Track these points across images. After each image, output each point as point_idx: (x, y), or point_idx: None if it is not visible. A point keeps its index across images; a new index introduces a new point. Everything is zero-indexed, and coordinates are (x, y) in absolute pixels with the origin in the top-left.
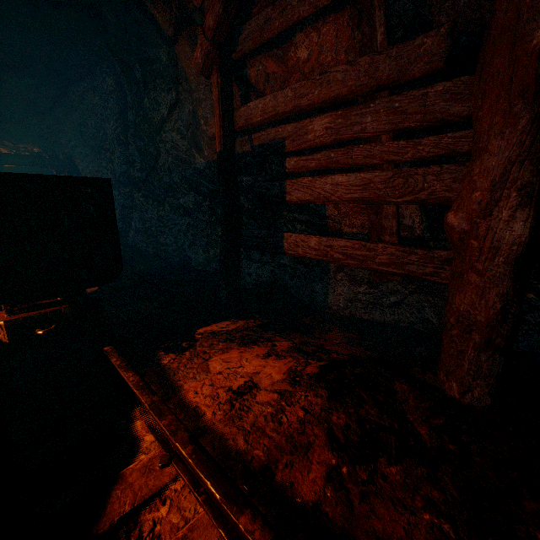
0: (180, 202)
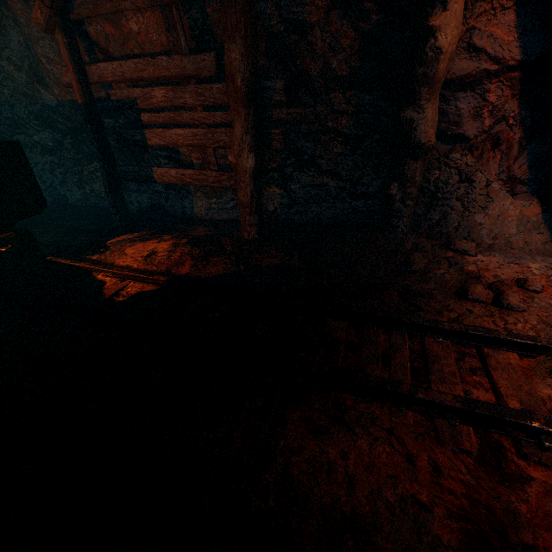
0: (35, 139)
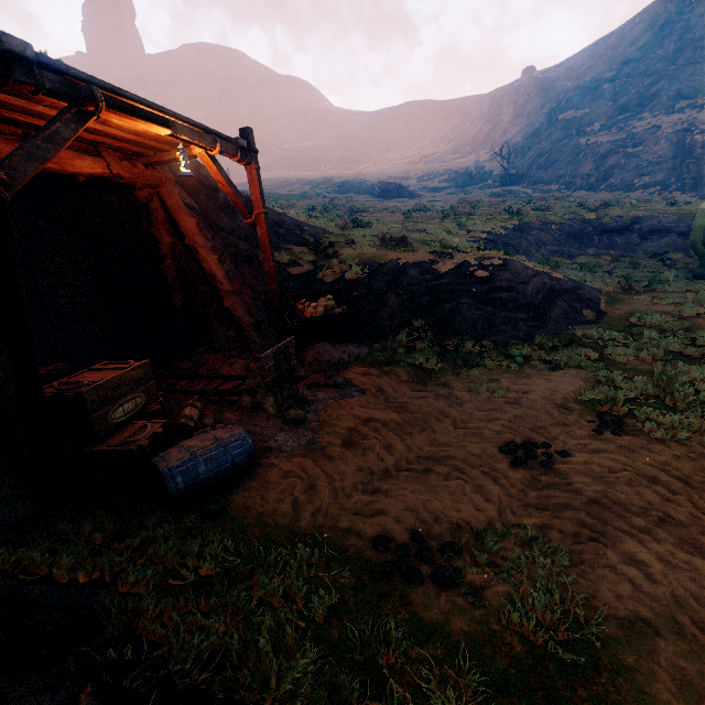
0: None
